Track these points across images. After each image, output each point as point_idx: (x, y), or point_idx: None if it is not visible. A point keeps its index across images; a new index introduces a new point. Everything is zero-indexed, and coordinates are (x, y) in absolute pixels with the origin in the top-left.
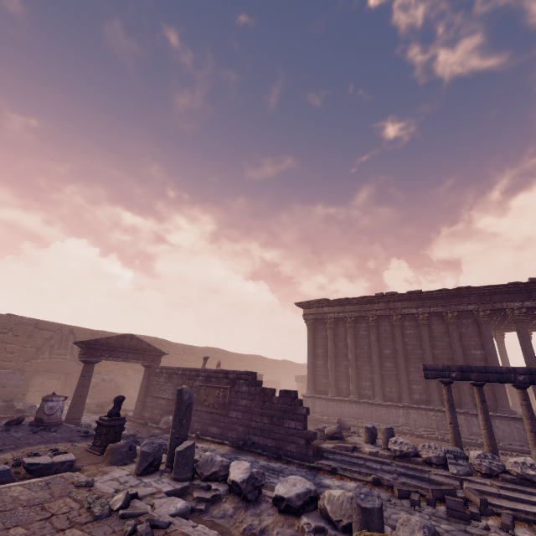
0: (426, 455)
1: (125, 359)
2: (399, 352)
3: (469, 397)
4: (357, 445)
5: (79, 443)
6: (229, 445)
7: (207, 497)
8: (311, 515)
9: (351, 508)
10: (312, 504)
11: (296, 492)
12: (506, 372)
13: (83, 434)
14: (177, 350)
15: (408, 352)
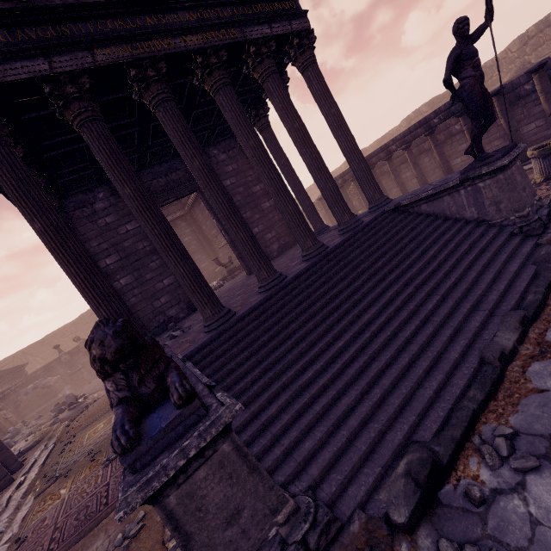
0: None
1: None
2: None
3: None
4: None
5: None
6: None
7: None
8: None
9: None
10: None
11: None
12: None
13: None
14: None
15: None
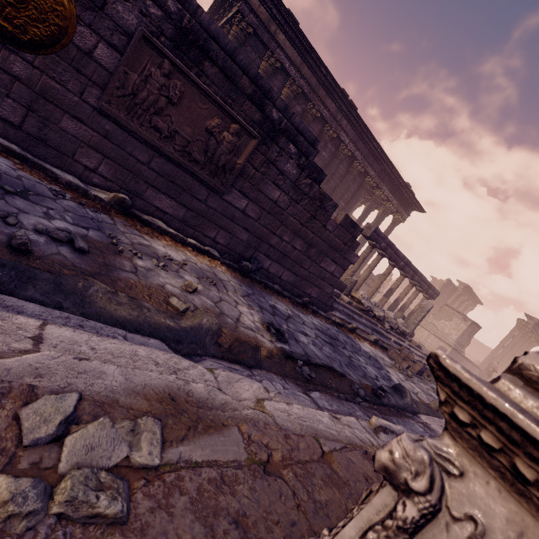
0: (378, 313)
1: None
2: None
3: None
4: None
5: None
6: (222, 261)
7: None
8: None
9: None
10: None
11: None
12: (401, 257)
13: None
14: None
15: None
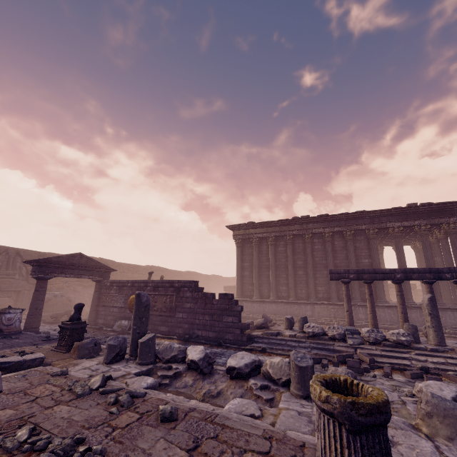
0: (331, 333)
1: (76, 275)
2: (309, 262)
3: (358, 293)
4: (279, 331)
5: (44, 345)
6: (177, 339)
7: (170, 375)
8: (256, 378)
9: (288, 369)
10: (257, 370)
11: (244, 362)
12: (388, 272)
13: (45, 338)
14: (121, 268)
15: (315, 262)
